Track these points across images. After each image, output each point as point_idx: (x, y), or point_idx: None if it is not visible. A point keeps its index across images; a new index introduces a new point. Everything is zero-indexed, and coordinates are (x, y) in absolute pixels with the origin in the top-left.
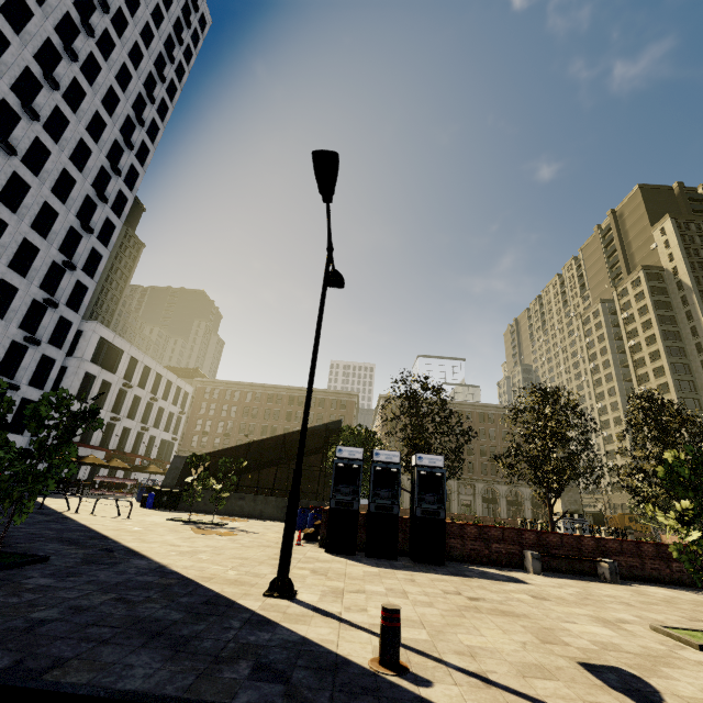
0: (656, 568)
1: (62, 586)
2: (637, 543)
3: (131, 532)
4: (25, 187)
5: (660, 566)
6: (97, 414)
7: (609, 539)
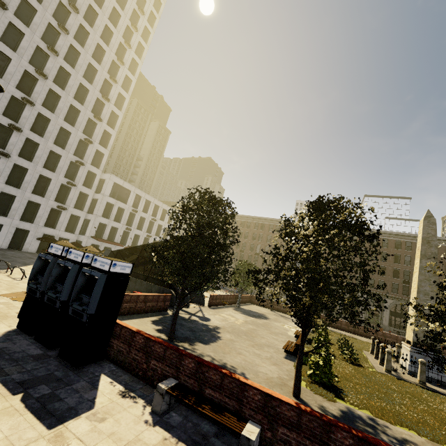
0: None
1: None
2: (327, 423)
3: None
4: (59, 97)
5: None
6: None
7: (283, 402)
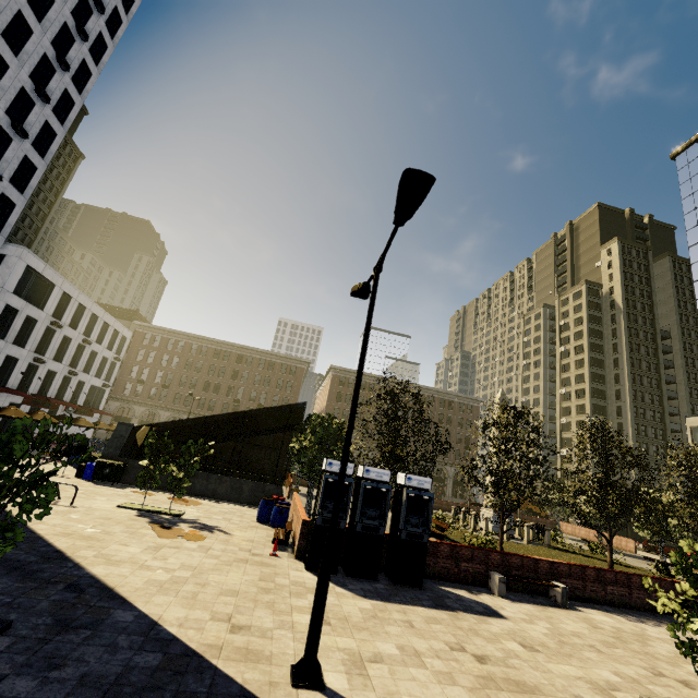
0: (594, 590)
1: (50, 696)
2: (583, 567)
3: (86, 538)
4: None
5: (598, 588)
6: (87, 450)
7: (561, 563)
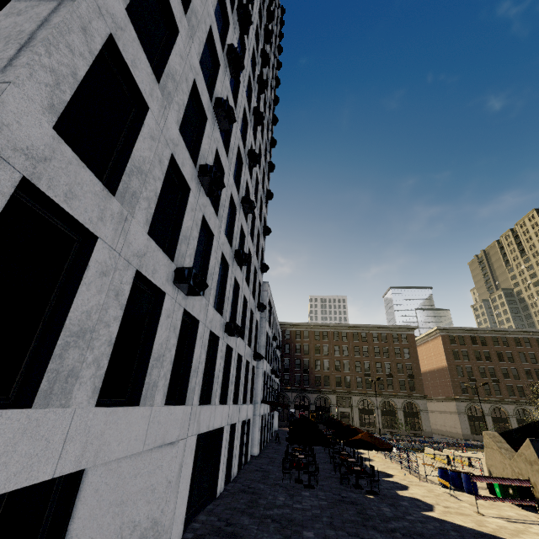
0: None
1: None
2: None
3: None
4: None
5: None
6: None
7: None
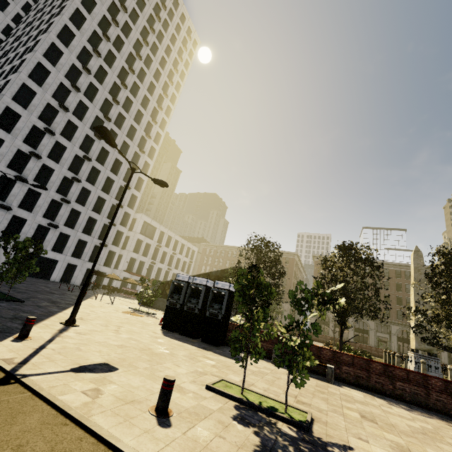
0: (380, 382)
1: (4, 306)
2: (367, 360)
3: (92, 306)
4: (108, 153)
5: (384, 381)
6: (40, 248)
7: (343, 354)
